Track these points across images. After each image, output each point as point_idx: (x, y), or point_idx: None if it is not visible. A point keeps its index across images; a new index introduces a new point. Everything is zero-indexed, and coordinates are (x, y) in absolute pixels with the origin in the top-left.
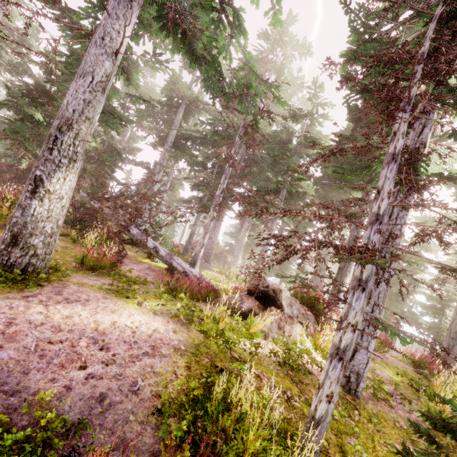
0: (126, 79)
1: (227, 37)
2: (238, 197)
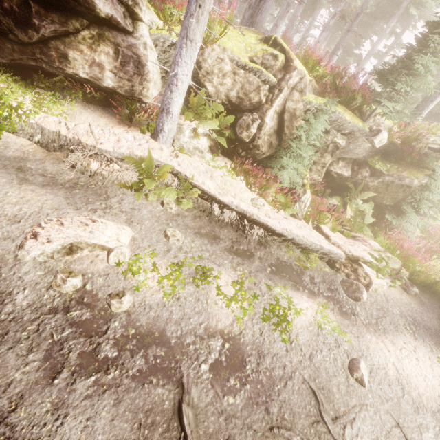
0: None
1: None
2: None
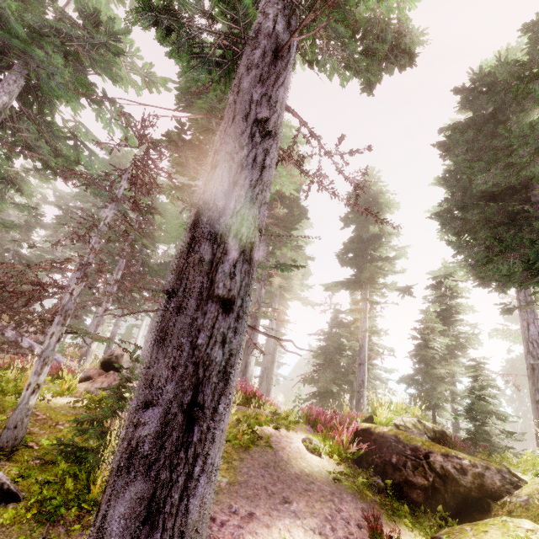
0: (18, 190)
1: (87, 156)
2: (127, 285)
